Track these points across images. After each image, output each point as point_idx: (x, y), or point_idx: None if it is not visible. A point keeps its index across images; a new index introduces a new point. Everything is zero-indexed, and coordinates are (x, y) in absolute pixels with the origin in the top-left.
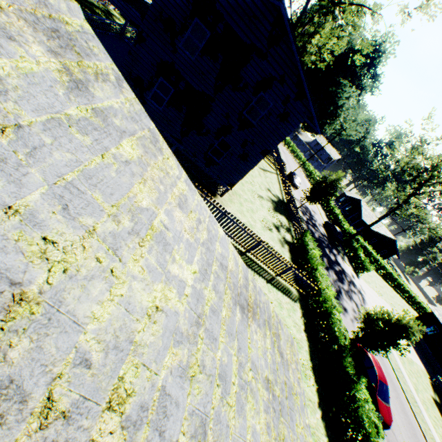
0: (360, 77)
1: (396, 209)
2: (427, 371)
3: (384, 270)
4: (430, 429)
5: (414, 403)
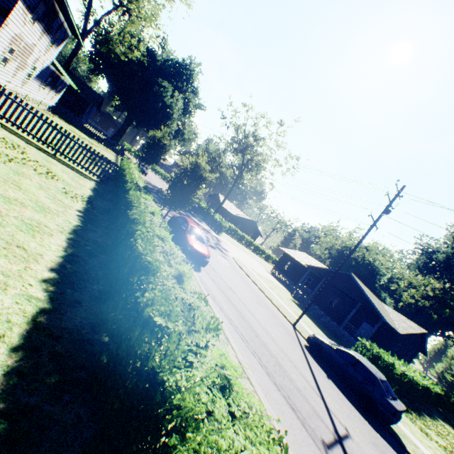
0: (183, 89)
1: (236, 181)
2: (290, 292)
3: (252, 245)
4: (280, 302)
5: (264, 288)
